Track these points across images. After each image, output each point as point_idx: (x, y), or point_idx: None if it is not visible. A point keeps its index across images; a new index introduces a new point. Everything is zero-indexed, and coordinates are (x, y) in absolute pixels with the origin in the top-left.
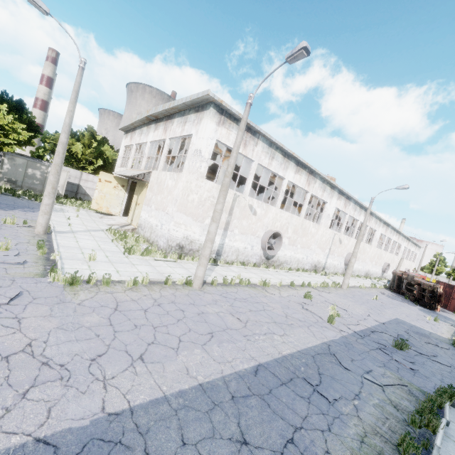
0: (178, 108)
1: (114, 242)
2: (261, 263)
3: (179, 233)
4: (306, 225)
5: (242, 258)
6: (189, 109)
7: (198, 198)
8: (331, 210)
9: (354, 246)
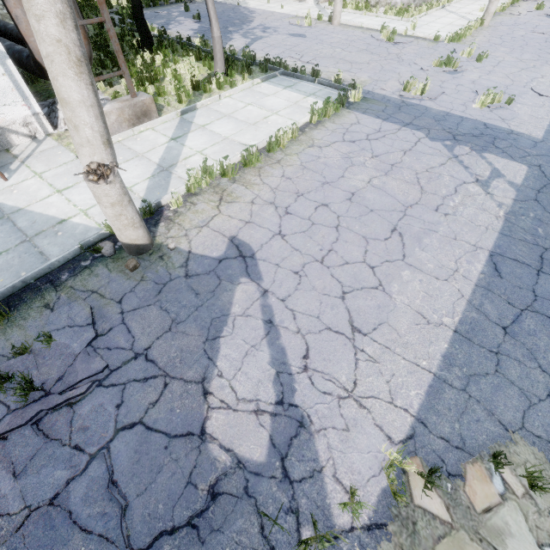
0: None
1: (366, 14)
2: None
3: None
4: None
5: None
6: None
7: None
8: None
9: None
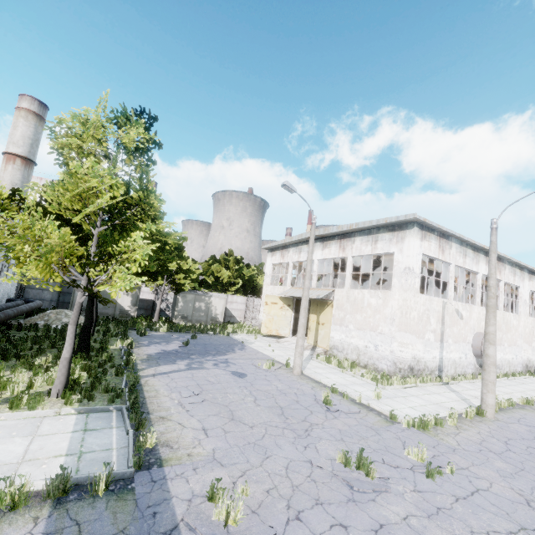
0: (361, 228)
1: (344, 371)
2: (476, 372)
3: (408, 354)
4: (507, 317)
5: (459, 370)
6: (377, 228)
7: (417, 314)
8: (526, 294)
9: None
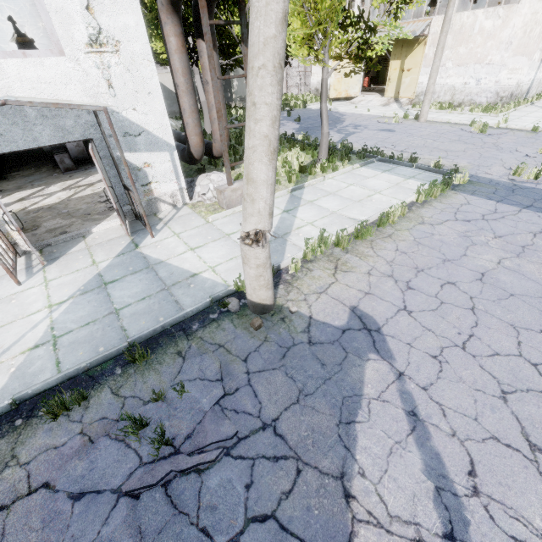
0: None
1: (451, 112)
2: None
3: (515, 80)
4: None
5: (539, 90)
6: None
7: (539, 30)
8: None
9: None
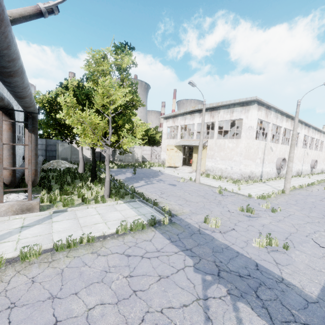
0: (224, 105)
1: (217, 180)
2: (276, 177)
3: (248, 170)
4: None
5: (269, 176)
6: (233, 104)
7: (253, 150)
8: (302, 136)
9: (314, 155)
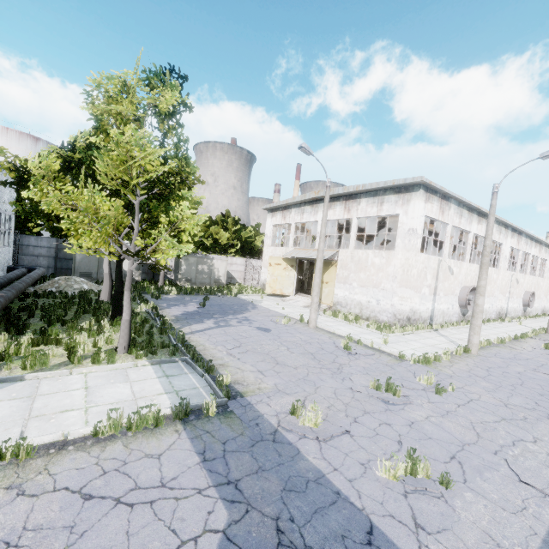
0: (367, 190)
1: (351, 324)
2: (459, 320)
3: (407, 307)
4: (489, 272)
5: (446, 319)
6: (383, 190)
7: (416, 272)
8: (507, 250)
9: (529, 283)
